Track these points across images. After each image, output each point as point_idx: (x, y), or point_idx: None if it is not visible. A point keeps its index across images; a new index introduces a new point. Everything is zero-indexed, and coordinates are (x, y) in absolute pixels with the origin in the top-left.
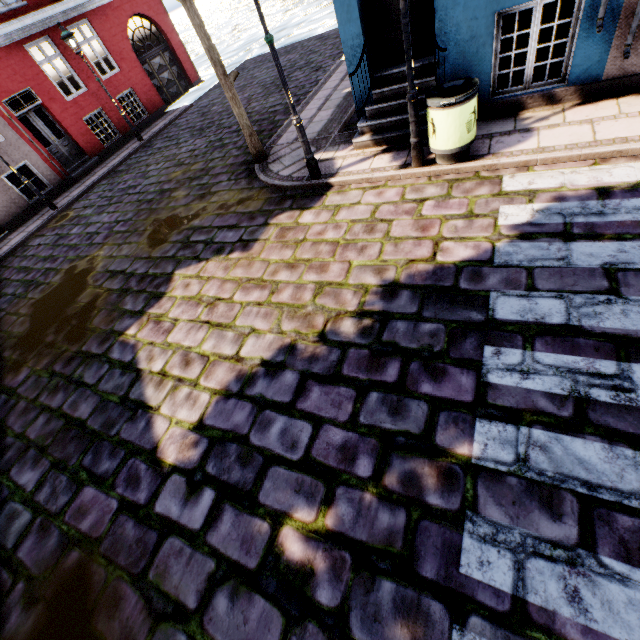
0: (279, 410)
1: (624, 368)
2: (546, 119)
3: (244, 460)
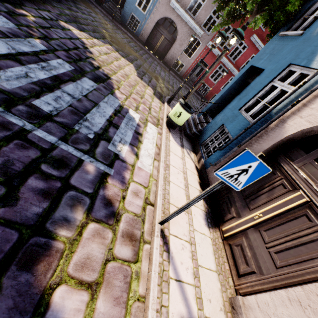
0: (69, 38)
1: (51, 73)
2: (188, 154)
3: (55, 26)
